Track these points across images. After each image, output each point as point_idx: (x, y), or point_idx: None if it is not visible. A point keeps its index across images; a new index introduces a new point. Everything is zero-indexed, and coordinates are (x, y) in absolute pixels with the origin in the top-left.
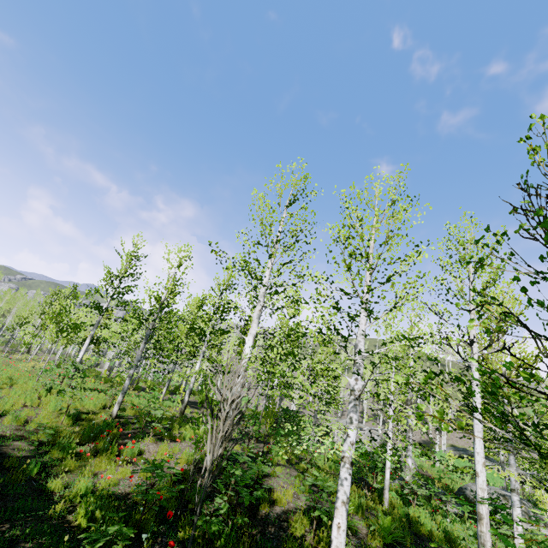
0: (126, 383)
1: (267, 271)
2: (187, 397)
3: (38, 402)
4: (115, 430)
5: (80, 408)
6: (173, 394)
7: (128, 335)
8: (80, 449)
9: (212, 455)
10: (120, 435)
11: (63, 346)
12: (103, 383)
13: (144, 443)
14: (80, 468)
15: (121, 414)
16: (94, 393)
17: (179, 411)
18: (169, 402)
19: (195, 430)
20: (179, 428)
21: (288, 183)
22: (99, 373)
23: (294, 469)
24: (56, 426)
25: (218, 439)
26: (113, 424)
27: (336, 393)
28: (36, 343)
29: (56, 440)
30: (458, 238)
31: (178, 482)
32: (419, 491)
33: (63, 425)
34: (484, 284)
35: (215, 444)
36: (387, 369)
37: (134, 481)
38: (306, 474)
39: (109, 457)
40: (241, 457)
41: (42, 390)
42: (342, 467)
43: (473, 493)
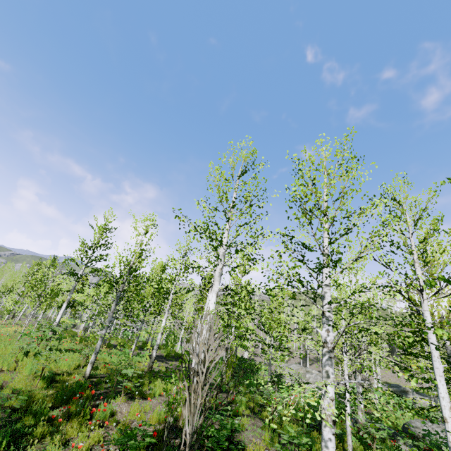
0: (98, 343)
1: (225, 233)
2: (154, 353)
3: (14, 366)
4: (87, 391)
5: (55, 370)
6: (141, 349)
7: (101, 298)
8: (53, 413)
9: (191, 427)
10: (92, 396)
11: (43, 310)
12: (78, 342)
13: (115, 403)
14: (52, 436)
15: (93, 374)
16: (69, 354)
17: (147, 365)
18: (138, 358)
19: (168, 391)
20: (148, 384)
21: (239, 156)
22: (75, 334)
23: (258, 419)
24: (31, 390)
25: (197, 407)
26: (86, 385)
27: (287, 341)
28: (19, 309)
29: (29, 405)
30: (395, 195)
31: (150, 445)
32: (377, 434)
33: (38, 388)
34: (426, 235)
35: (193, 413)
36: (338, 318)
37: (106, 447)
38: (281, 431)
39: (81, 421)
40: (214, 416)
41: (19, 353)
42: (325, 426)
43: (417, 429)
